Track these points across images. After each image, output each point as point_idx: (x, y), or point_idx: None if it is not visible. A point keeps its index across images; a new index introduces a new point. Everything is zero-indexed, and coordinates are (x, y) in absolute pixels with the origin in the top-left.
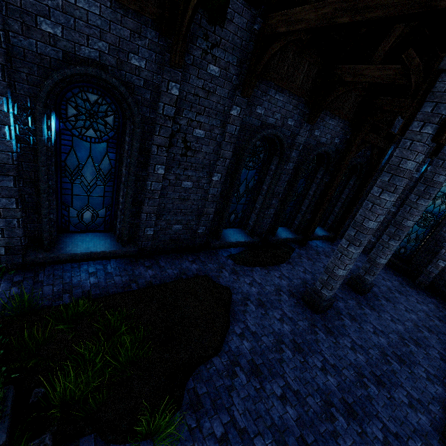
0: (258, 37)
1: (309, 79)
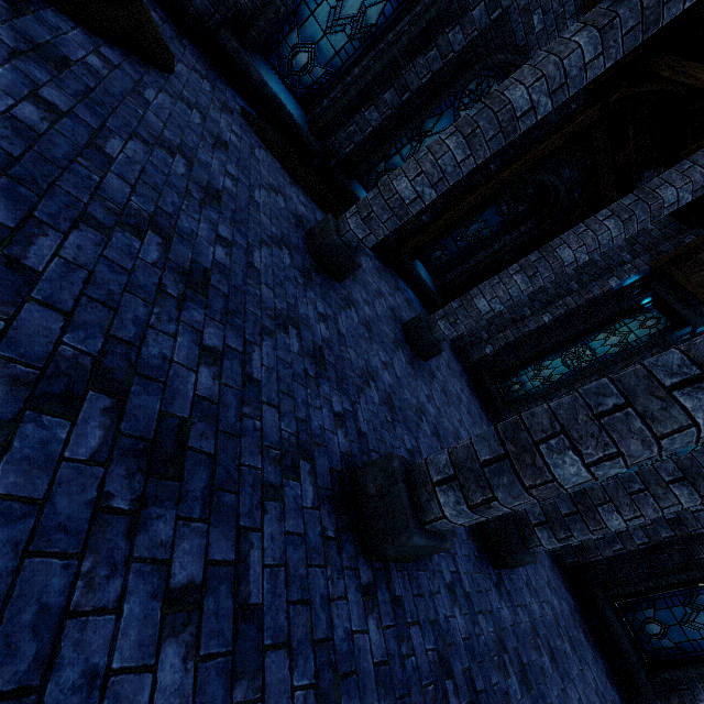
0: None
1: None
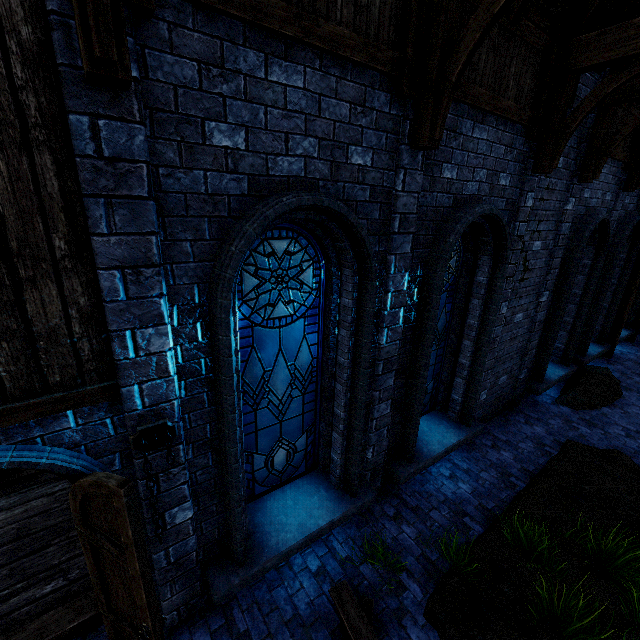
0: (602, 105)
1: (629, 136)
